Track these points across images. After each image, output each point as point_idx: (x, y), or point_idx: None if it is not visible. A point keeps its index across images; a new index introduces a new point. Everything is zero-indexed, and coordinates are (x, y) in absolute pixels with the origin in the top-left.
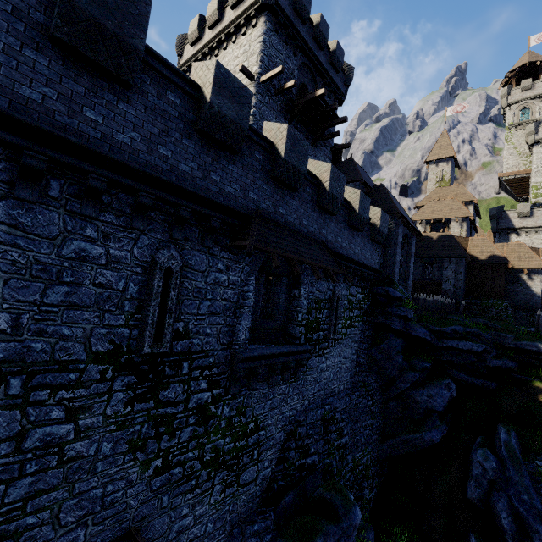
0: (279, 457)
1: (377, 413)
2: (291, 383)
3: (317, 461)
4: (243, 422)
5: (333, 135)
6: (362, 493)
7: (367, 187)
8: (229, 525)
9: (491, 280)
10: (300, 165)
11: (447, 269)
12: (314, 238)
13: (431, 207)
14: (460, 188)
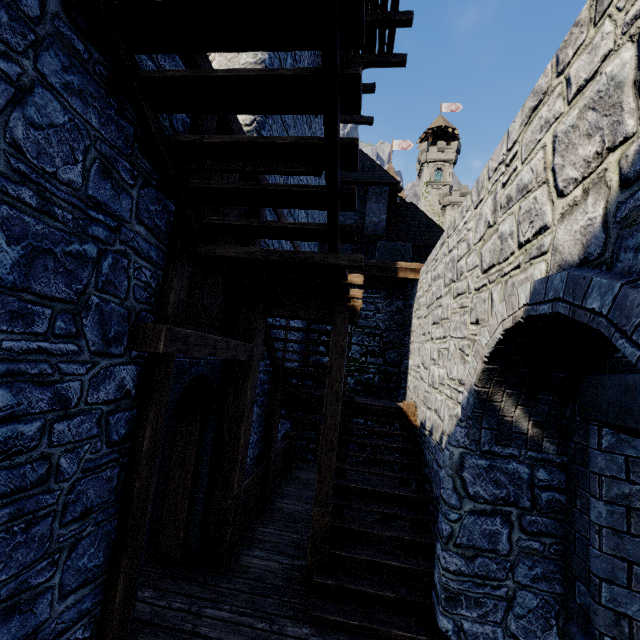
0: None
1: None
2: None
3: None
4: None
5: (364, 88)
6: None
7: (394, 200)
8: None
9: None
10: None
11: None
12: None
13: None
14: None
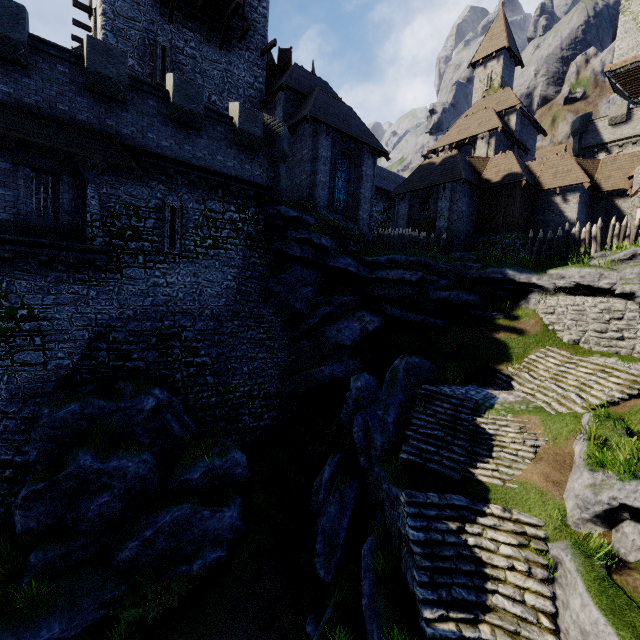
0: (83, 354)
1: (279, 349)
2: (93, 286)
3: (143, 368)
4: (7, 306)
5: (244, 31)
6: (241, 418)
7: (299, 95)
8: (8, 393)
9: (504, 208)
10: (7, 31)
11: (442, 200)
12: (90, 128)
13: (459, 126)
14: (505, 92)
